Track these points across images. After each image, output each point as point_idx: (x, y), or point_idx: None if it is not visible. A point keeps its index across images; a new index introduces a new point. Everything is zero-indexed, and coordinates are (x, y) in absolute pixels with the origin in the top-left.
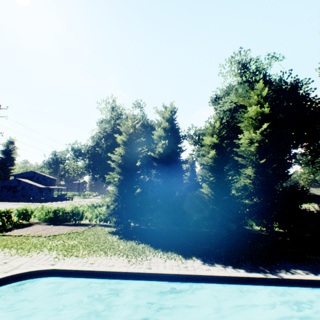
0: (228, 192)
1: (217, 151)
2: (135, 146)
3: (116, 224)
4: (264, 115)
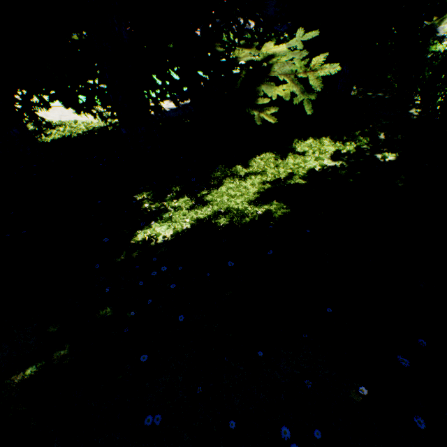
0: None
1: None
2: None
3: None
4: None
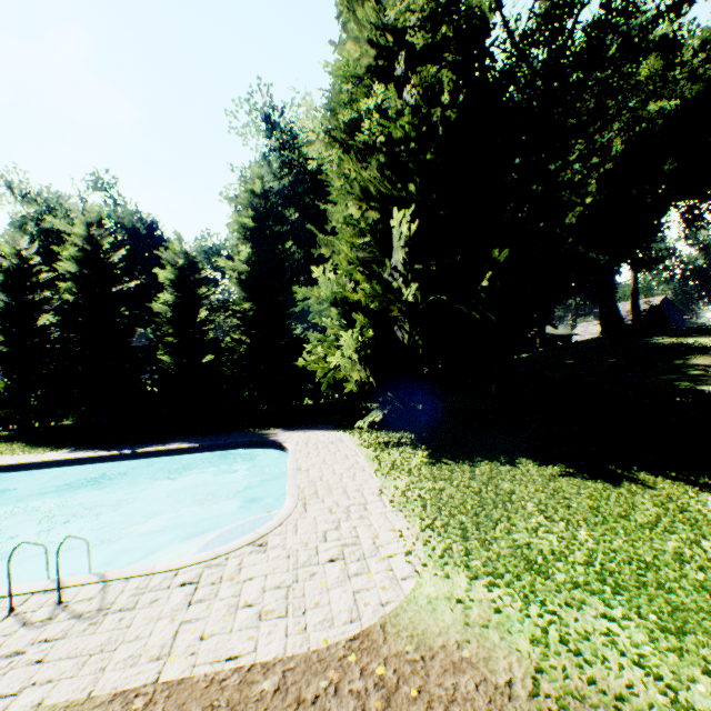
0: (197, 358)
1: (174, 294)
2: (30, 291)
3: (2, 425)
4: (250, 230)
